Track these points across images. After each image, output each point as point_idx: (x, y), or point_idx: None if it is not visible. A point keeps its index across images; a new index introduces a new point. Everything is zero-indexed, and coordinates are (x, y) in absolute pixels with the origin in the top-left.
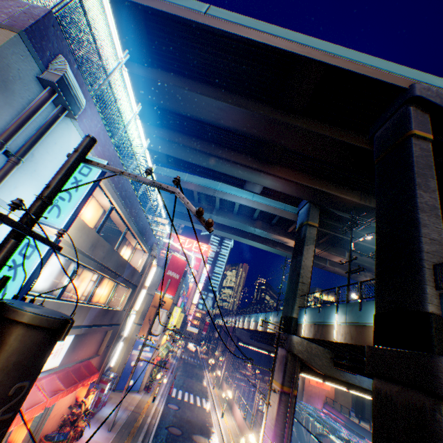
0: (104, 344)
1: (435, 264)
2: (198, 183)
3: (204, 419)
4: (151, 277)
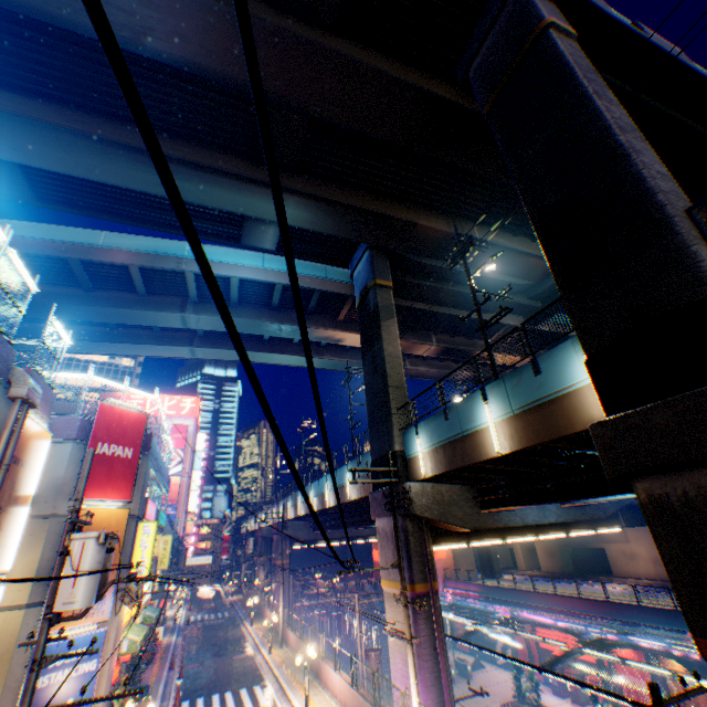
0: None
1: (691, 208)
2: (136, 249)
3: None
4: (40, 467)
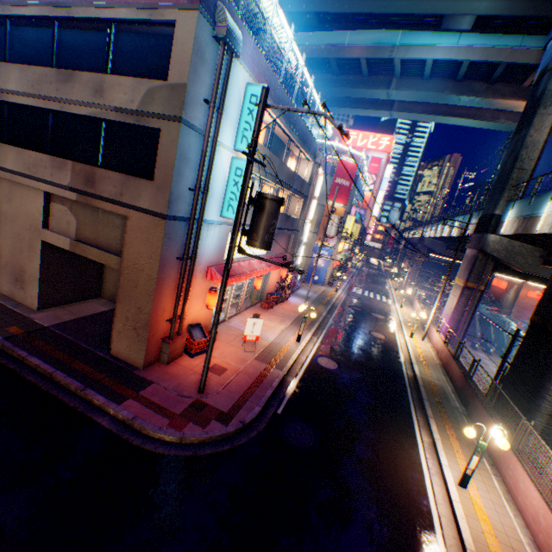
0: (289, 246)
1: None
2: (365, 44)
3: (382, 307)
4: (319, 187)
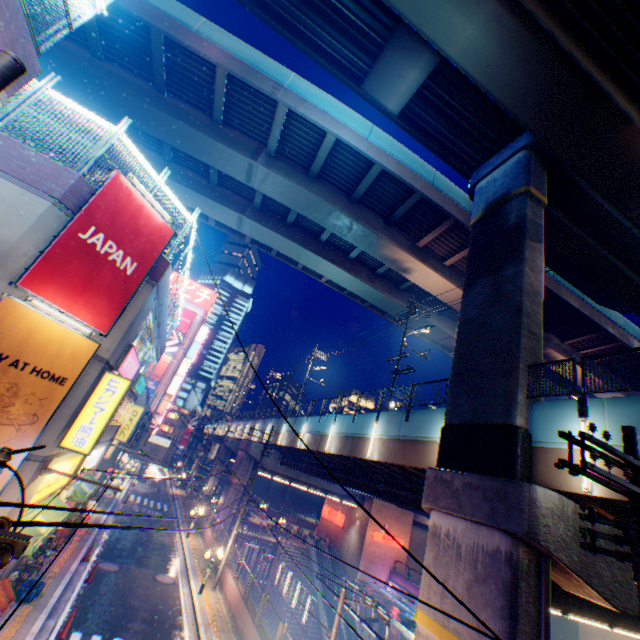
0: None
1: None
2: (232, 52)
3: None
4: None
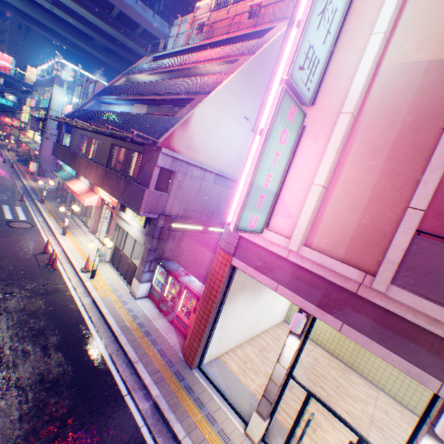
0: None
1: None
2: None
3: None
4: None
